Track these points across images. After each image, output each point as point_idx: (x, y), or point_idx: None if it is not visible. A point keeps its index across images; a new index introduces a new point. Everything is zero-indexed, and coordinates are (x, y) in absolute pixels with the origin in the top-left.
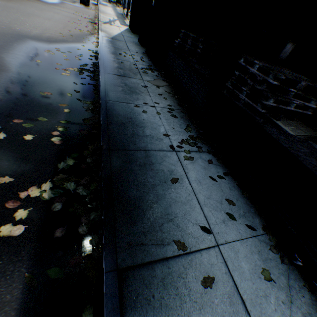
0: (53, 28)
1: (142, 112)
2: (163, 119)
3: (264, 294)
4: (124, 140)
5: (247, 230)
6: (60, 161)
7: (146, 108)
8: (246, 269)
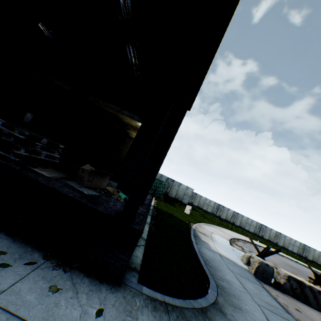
0: None
1: None
2: None
3: (55, 304)
4: None
5: (28, 267)
6: None
7: None
8: (34, 298)
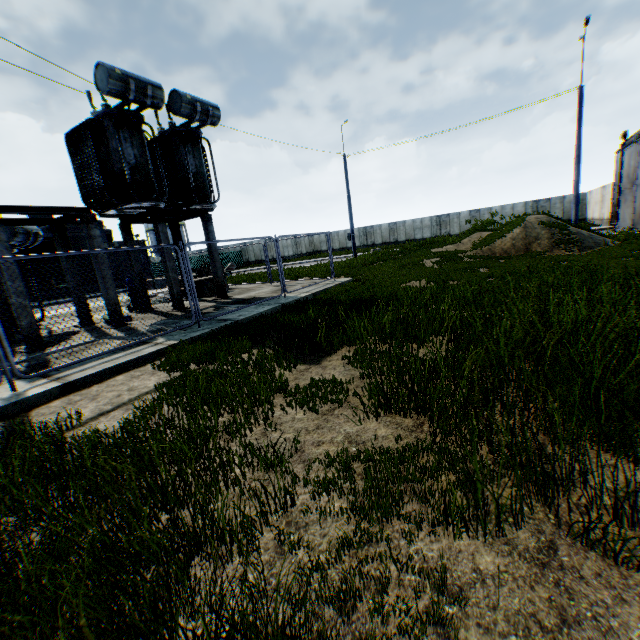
0: None
1: None
2: None
3: None
4: None
5: None
6: None
7: None
8: None
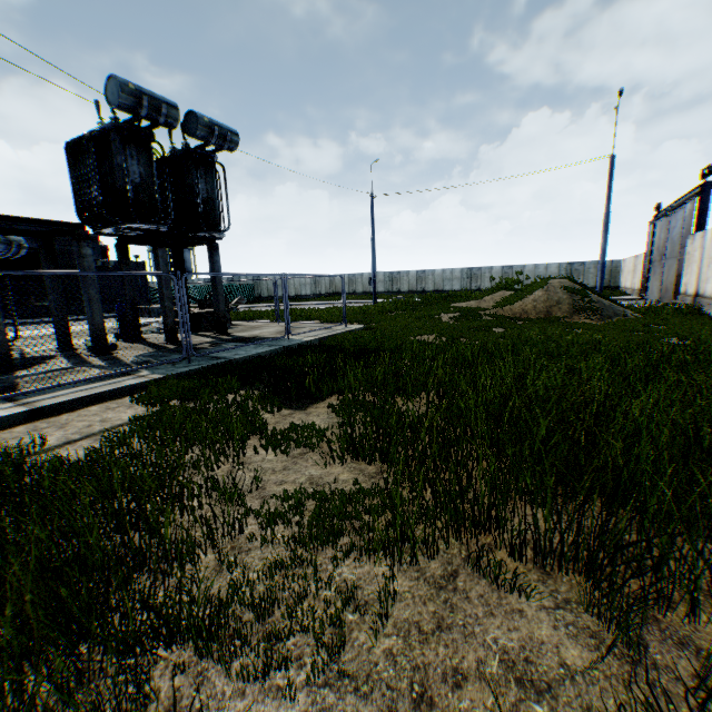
0: None
1: None
2: None
3: None
4: None
5: None
6: None
7: None
8: None
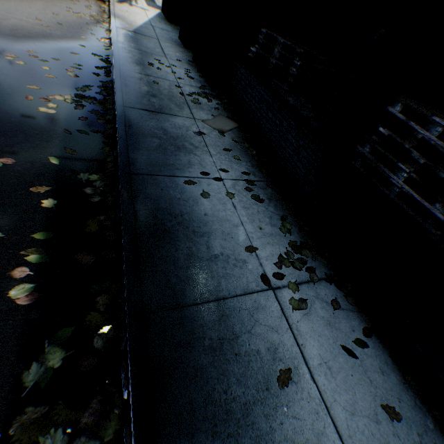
0: (24, 9)
1: (202, 195)
2: (240, 207)
3: None
4: (172, 278)
5: None
6: (29, 359)
7: (207, 184)
8: None
